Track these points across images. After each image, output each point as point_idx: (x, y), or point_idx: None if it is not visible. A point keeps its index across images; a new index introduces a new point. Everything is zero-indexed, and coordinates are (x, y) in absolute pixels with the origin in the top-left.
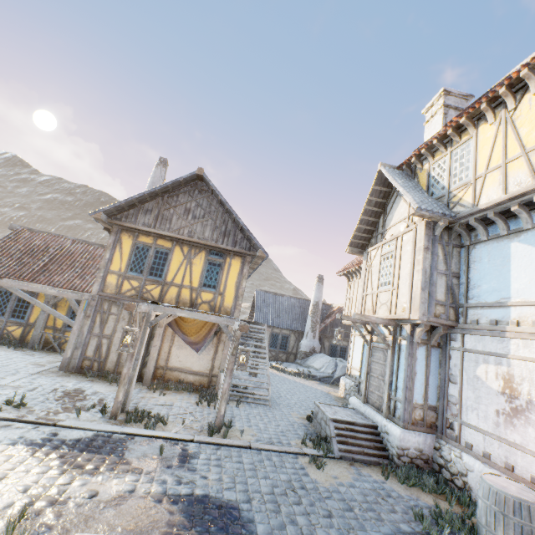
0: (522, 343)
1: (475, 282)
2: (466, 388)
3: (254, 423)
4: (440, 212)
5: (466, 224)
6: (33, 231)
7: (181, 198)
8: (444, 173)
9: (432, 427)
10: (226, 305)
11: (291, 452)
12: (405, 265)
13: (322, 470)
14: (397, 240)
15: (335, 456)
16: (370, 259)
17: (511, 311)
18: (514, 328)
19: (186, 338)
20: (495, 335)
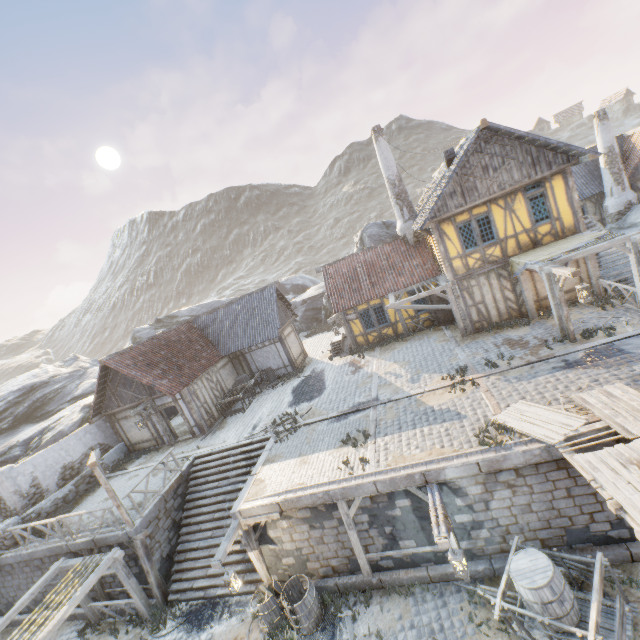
0: None
1: None
2: None
3: None
4: None
5: None
6: (331, 264)
7: (472, 161)
8: None
9: None
10: (566, 226)
11: None
12: None
13: None
14: None
15: None
16: None
17: None
18: None
19: None
20: None
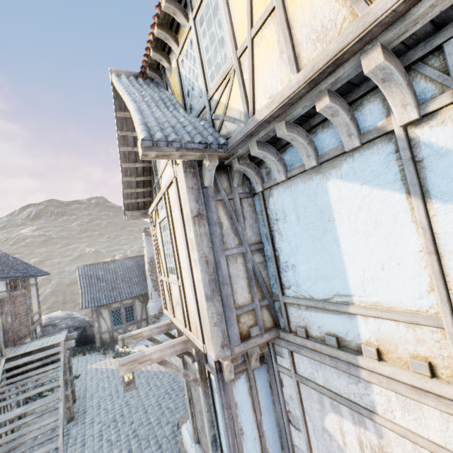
0: (398, 398)
1: (286, 257)
2: (316, 445)
3: None
4: (196, 141)
5: (249, 154)
6: None
7: None
8: (195, 65)
9: None
10: None
11: None
12: (181, 245)
13: None
14: (165, 198)
15: None
16: (154, 226)
17: (359, 324)
18: (375, 364)
19: None
20: (342, 369)
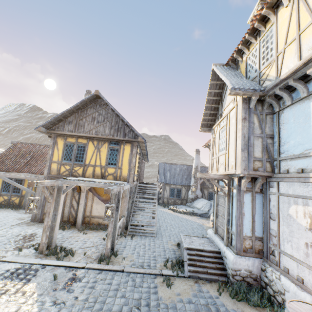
0: None
1: (284, 139)
2: (282, 224)
3: (137, 251)
4: (251, 89)
5: (274, 95)
6: (23, 143)
7: (89, 111)
8: (256, 59)
9: (260, 253)
10: (123, 175)
11: (152, 274)
12: (232, 134)
13: (170, 288)
14: (227, 117)
15: (185, 276)
16: (214, 133)
17: None
18: None
19: (100, 197)
20: (301, 181)
